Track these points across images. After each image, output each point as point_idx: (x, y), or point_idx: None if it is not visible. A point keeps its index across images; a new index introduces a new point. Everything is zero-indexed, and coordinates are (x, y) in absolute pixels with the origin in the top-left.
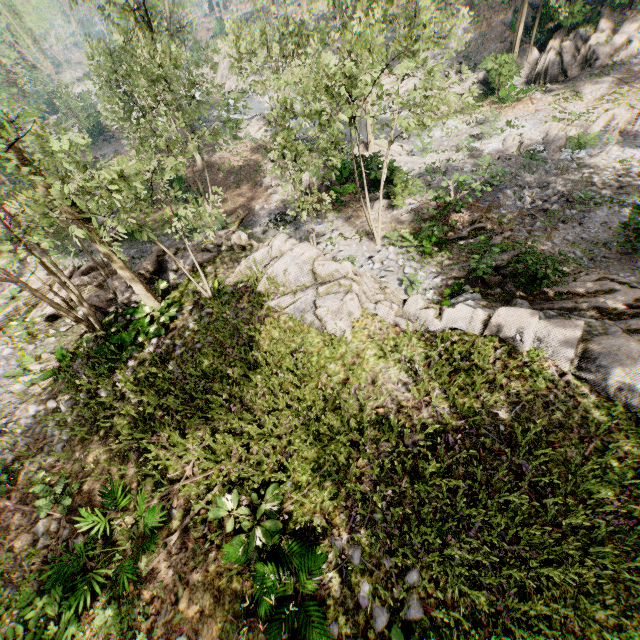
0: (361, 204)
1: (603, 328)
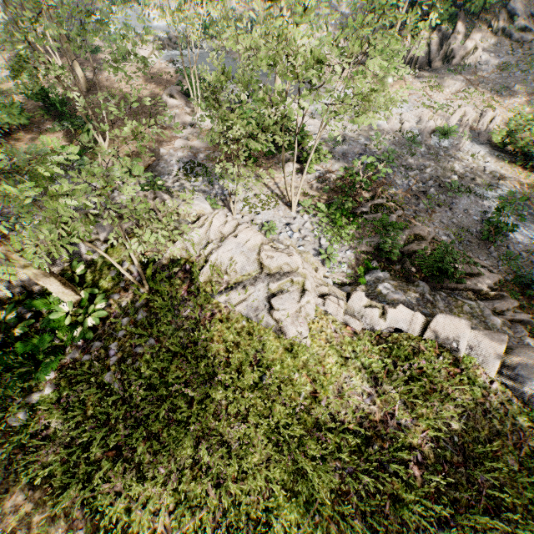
0: (271, 163)
1: (479, 309)
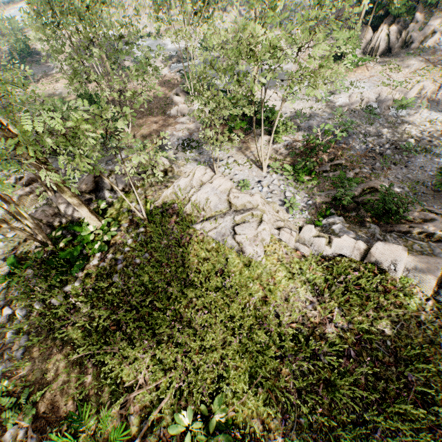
0: (249, 137)
1: (429, 249)
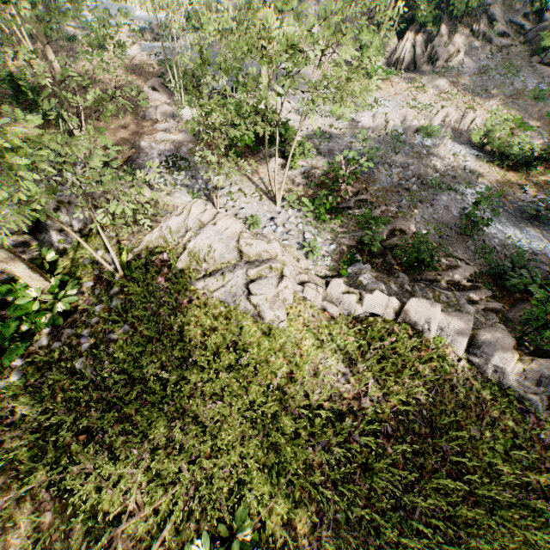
0: (257, 159)
1: (455, 299)
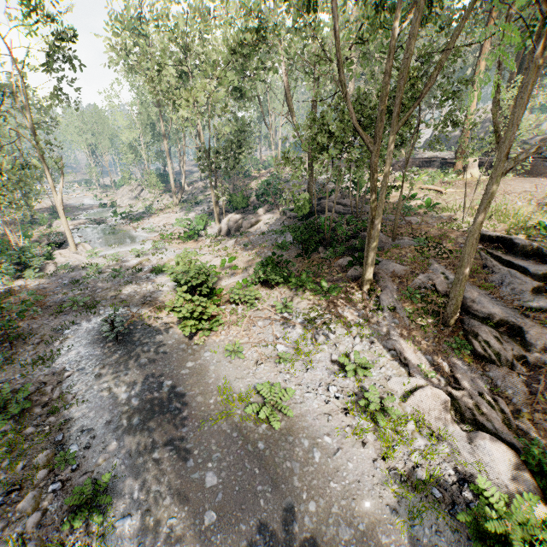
0: (2, 278)
1: None
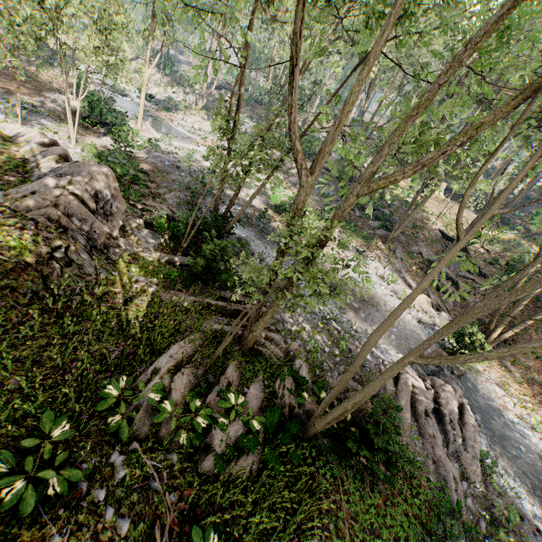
0: (96, 134)
1: None
